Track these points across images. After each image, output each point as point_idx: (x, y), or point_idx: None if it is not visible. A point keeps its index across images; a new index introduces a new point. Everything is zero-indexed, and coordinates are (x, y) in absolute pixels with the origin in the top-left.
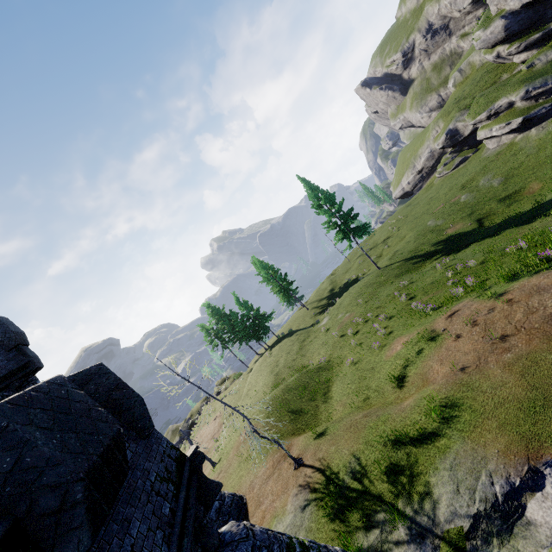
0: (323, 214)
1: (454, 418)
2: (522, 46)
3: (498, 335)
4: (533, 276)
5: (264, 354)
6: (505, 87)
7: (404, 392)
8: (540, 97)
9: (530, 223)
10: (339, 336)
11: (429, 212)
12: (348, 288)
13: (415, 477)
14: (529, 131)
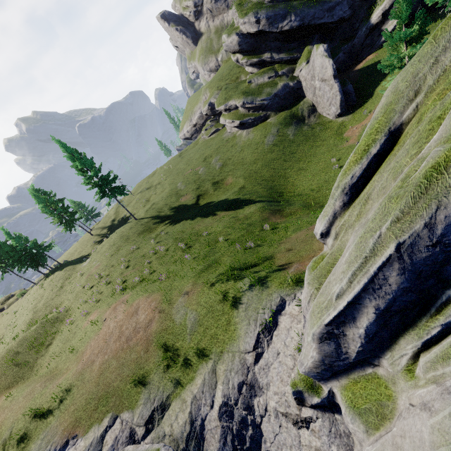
0: (81, 175)
1: (64, 401)
2: (248, 62)
3: (112, 339)
4: (146, 295)
5: (39, 282)
6: (236, 91)
7: (72, 363)
8: (250, 109)
9: (207, 218)
10: (83, 287)
11: (184, 173)
12: (121, 225)
13: (28, 444)
14: (243, 131)
